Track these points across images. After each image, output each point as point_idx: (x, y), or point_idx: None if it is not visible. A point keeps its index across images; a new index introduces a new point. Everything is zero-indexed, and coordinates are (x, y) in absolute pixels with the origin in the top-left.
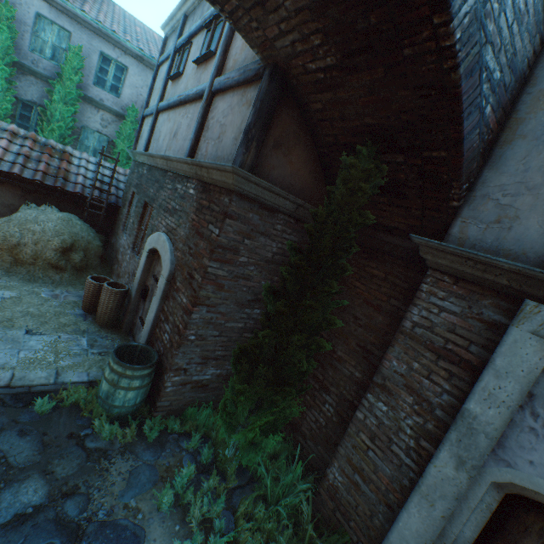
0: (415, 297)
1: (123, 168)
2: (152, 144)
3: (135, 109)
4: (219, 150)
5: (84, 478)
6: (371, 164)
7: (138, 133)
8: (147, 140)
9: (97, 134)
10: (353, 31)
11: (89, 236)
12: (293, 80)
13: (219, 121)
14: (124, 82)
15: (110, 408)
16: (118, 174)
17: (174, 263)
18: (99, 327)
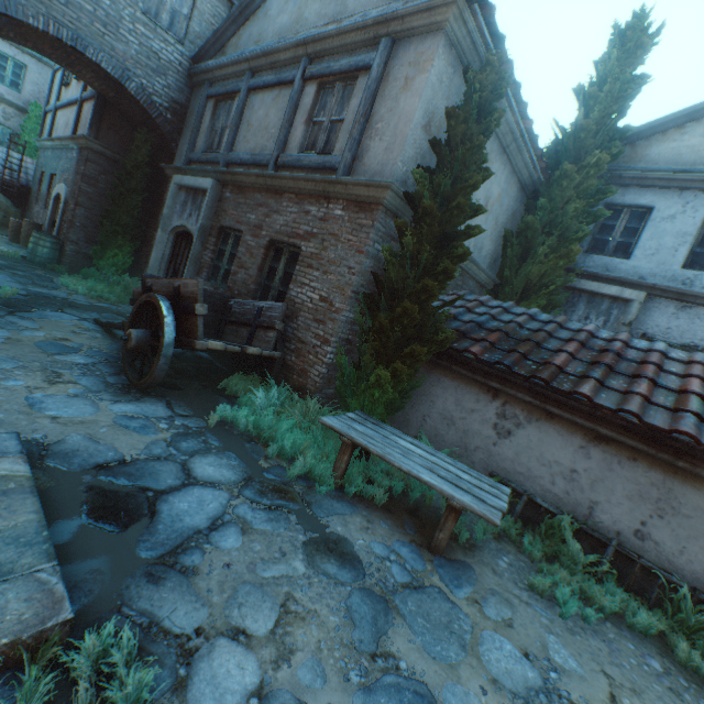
0: (167, 191)
1: (32, 159)
2: (54, 133)
3: (39, 105)
4: (86, 132)
5: (25, 268)
6: (143, 137)
7: (42, 126)
8: (50, 131)
9: (0, 127)
10: (112, 87)
11: (7, 204)
12: (110, 100)
13: (86, 117)
14: (25, 79)
15: (36, 257)
16: (27, 163)
17: (69, 195)
18: (24, 248)
